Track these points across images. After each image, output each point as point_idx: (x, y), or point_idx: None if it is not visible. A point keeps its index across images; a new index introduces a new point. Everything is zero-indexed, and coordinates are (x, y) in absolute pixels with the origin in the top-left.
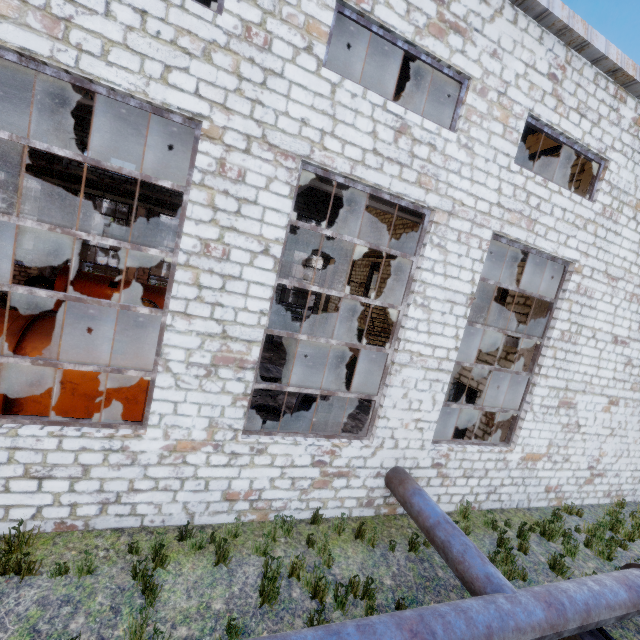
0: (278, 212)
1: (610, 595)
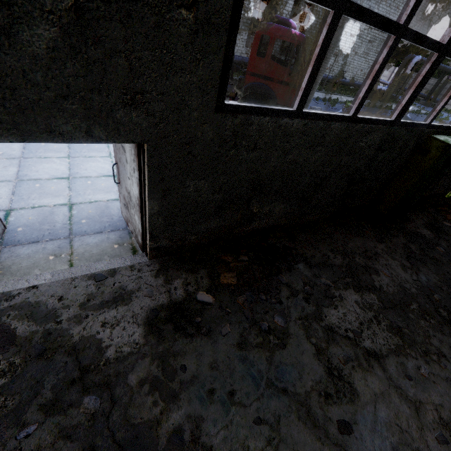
0: (291, 5)
1: (328, 75)
